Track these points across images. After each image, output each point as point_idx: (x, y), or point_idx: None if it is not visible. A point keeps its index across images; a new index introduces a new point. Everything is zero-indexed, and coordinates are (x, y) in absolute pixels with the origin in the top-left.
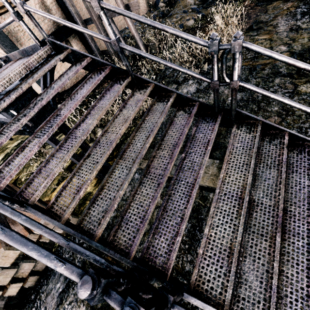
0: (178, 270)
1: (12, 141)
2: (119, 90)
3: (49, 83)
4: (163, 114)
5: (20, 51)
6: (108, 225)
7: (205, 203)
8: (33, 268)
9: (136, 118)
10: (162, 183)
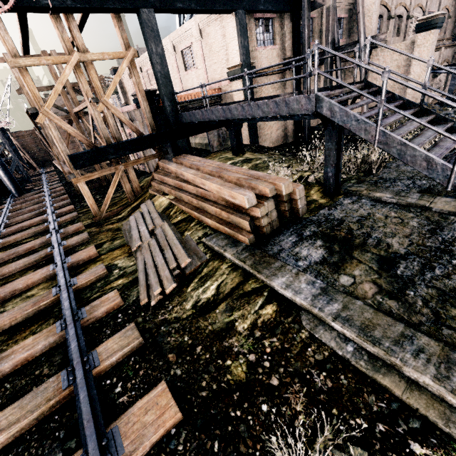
0: (419, 244)
1: (238, 157)
2: (414, 110)
3: (353, 103)
4: (446, 127)
5: (321, 88)
6: (337, 219)
7: (446, 220)
8: (272, 221)
9: (358, 172)
10: (450, 148)
